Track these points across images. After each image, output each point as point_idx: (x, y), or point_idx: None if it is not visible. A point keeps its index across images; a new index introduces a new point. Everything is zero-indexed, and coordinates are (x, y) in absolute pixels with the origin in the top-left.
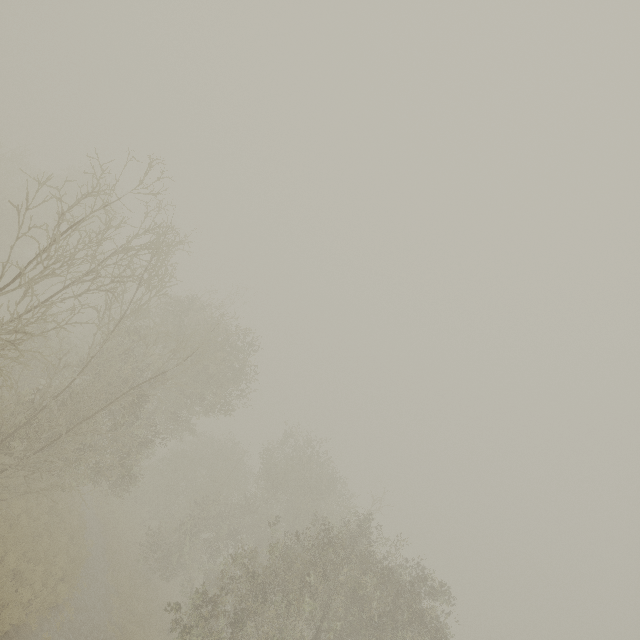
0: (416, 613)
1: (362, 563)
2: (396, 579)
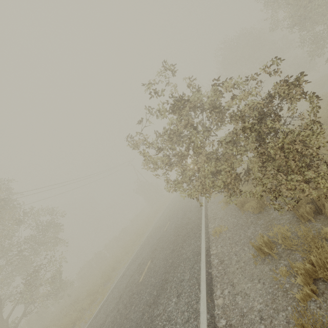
0: None
1: None
2: None
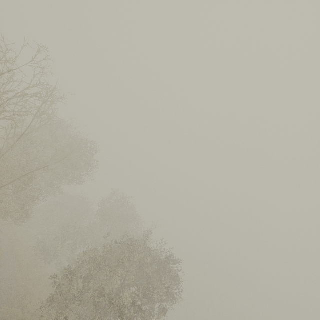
0: (167, 271)
1: (145, 252)
2: (160, 258)
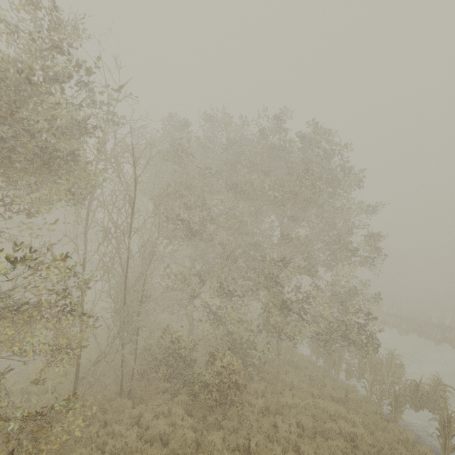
0: None
1: None
2: None
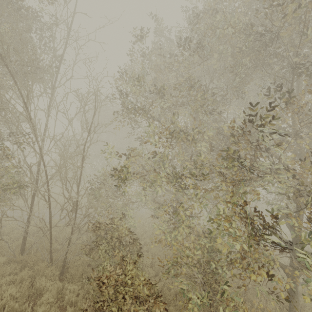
0: None
1: None
2: None
